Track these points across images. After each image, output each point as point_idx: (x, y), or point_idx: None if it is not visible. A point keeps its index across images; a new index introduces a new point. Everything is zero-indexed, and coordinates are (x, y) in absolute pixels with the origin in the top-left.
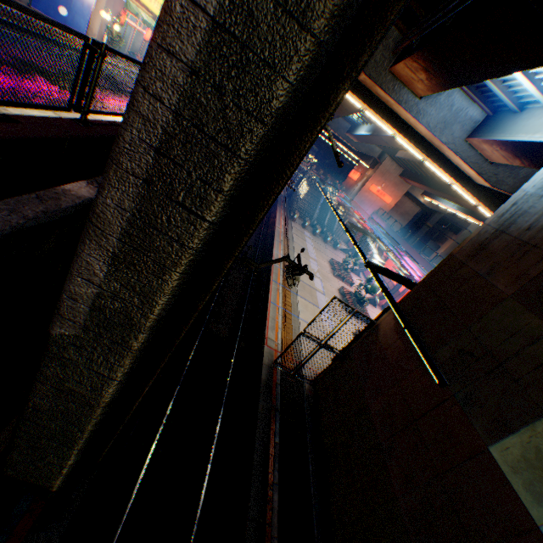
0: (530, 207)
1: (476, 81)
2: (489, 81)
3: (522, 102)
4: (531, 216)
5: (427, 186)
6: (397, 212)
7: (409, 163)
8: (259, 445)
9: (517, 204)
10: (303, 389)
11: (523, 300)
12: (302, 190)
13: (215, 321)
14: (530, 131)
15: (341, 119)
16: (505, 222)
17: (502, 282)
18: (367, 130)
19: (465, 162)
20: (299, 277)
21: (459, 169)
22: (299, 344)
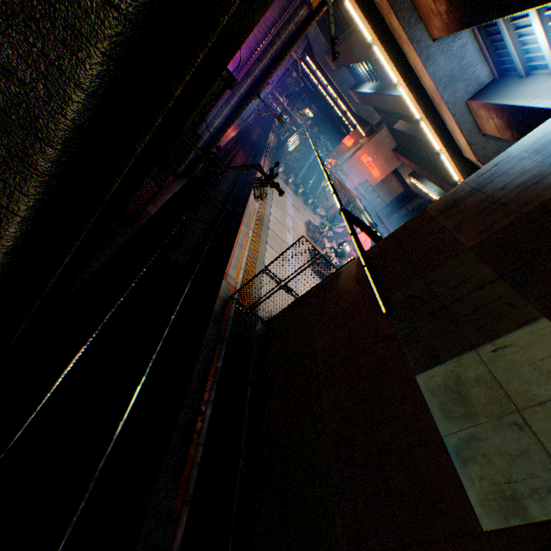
0: (510, 168)
1: (496, 17)
2: (507, 33)
3: (530, 65)
4: (508, 177)
5: (416, 164)
6: (382, 189)
7: (404, 137)
8: (200, 365)
9: (498, 165)
10: (255, 328)
11: (480, 252)
12: (292, 144)
13: (175, 249)
14: (530, 96)
15: (347, 72)
16: (483, 182)
17: (466, 236)
18: (372, 88)
19: (459, 128)
20: (267, 190)
21: (452, 137)
22: (259, 287)
